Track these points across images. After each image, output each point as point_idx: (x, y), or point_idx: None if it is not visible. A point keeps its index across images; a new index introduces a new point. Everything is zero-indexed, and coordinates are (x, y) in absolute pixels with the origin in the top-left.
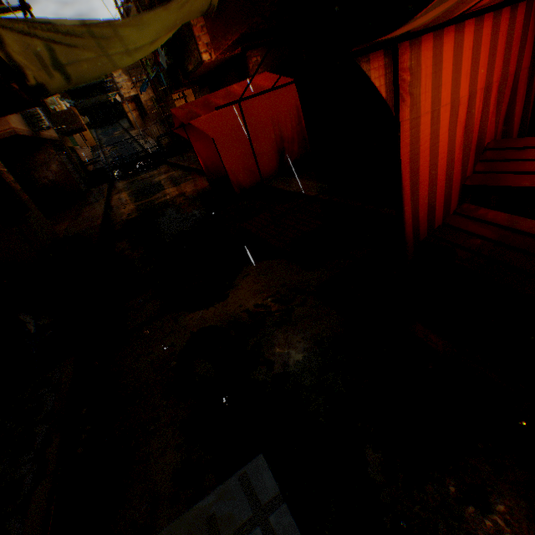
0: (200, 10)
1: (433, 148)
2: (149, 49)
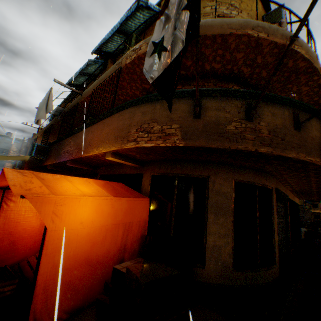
0: (21, 159)
1: None
2: None
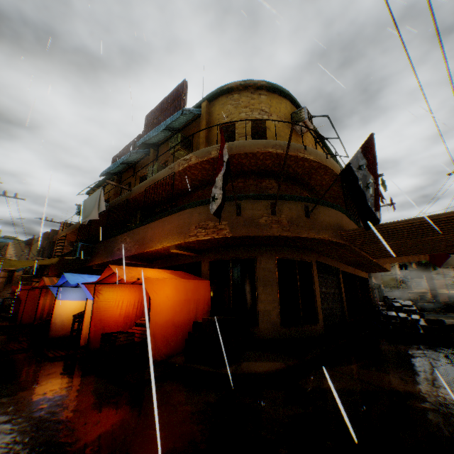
0: (49, 263)
1: (52, 306)
2: (22, 266)
